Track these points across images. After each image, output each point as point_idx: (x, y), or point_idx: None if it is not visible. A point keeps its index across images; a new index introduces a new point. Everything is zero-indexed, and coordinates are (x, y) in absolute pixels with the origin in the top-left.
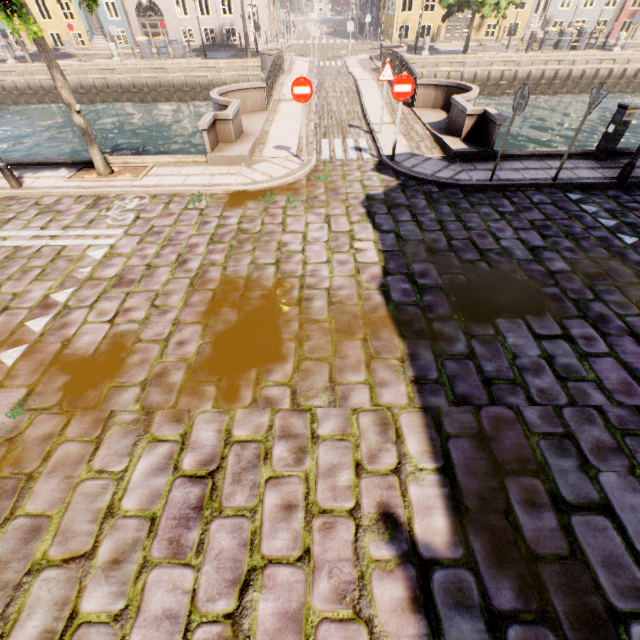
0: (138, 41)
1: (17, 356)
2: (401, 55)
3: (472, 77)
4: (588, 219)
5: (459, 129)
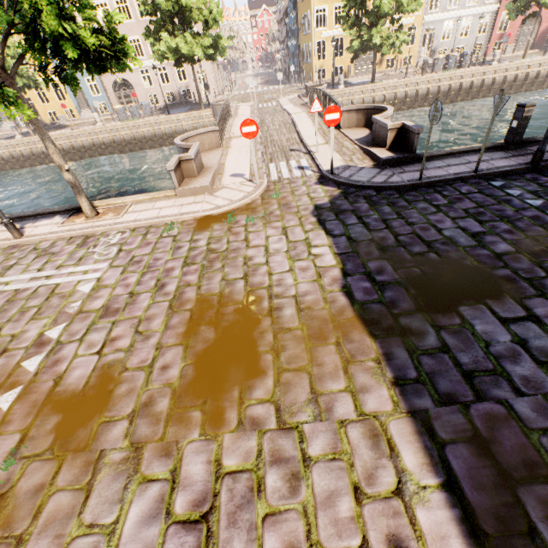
0: (115, 109)
1: (12, 399)
2: (324, 91)
3: (382, 99)
4: (516, 201)
5: (383, 141)
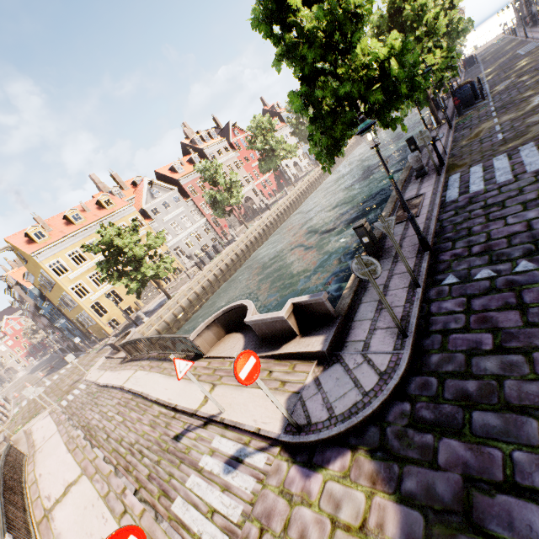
0: None
1: None
2: (146, 337)
3: (188, 302)
4: (517, 277)
5: (286, 332)
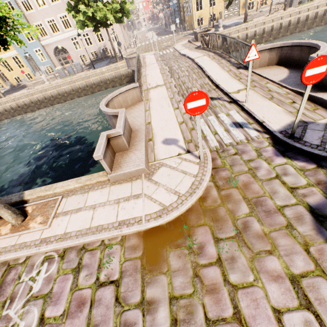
0: (56, 70)
1: None
2: (223, 34)
3: (253, 34)
4: None
5: None
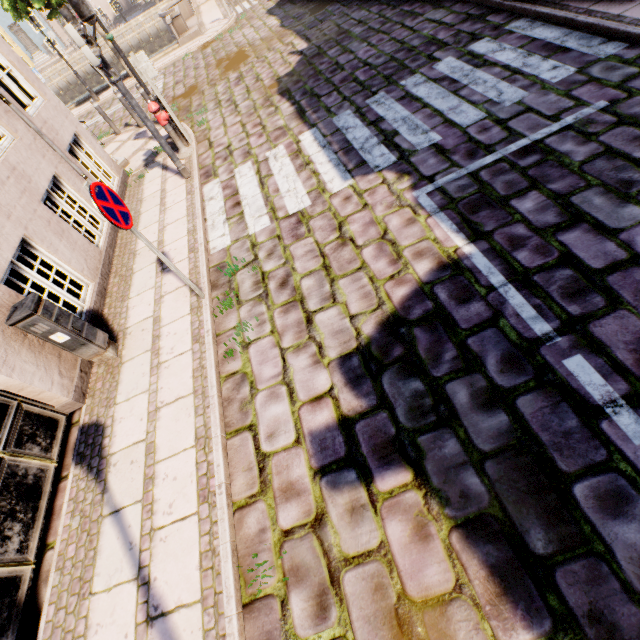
0: None
1: None
2: None
3: None
4: None
5: None
